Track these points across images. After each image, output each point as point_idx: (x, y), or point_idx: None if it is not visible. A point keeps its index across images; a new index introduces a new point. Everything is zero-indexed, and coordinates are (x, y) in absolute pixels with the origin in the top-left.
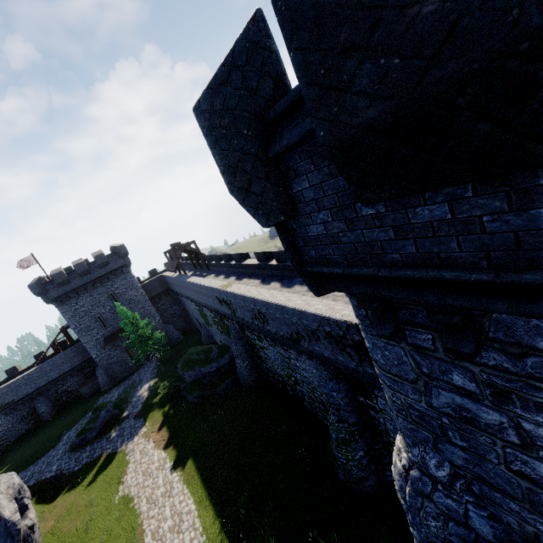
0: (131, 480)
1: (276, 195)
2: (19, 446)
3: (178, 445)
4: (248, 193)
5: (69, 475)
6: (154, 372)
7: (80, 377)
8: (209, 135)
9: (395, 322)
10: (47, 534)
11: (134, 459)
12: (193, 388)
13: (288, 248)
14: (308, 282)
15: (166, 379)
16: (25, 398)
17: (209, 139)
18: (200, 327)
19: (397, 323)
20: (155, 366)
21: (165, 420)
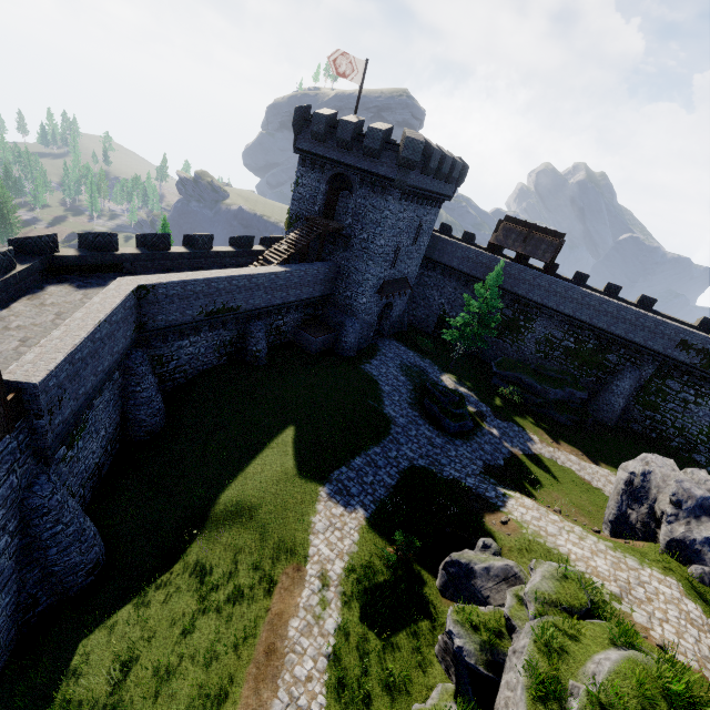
0: (607, 488)
1: None
2: (251, 397)
3: (609, 464)
4: None
5: (502, 469)
6: (430, 362)
7: (299, 317)
8: None
9: None
10: (601, 529)
11: (574, 467)
12: (562, 408)
13: None
14: None
15: (509, 385)
16: (249, 313)
17: None
18: (430, 325)
19: None
20: (419, 354)
21: (551, 433)
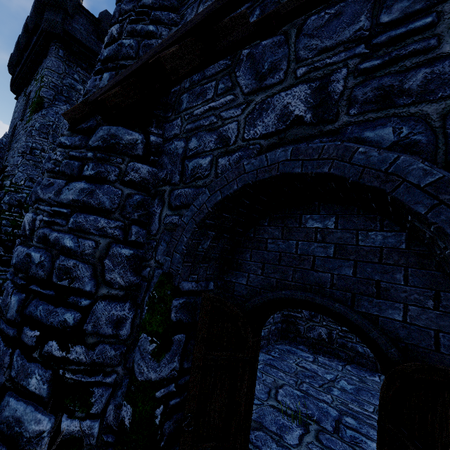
0: None
1: (14, 70)
2: None
3: None
4: (10, 67)
5: None
6: None
7: None
8: (11, 57)
9: (18, 97)
10: None
11: None
12: None
13: (11, 80)
14: (11, 87)
15: None
16: None
17: (10, 57)
18: None
19: (18, 97)
20: None
21: None
